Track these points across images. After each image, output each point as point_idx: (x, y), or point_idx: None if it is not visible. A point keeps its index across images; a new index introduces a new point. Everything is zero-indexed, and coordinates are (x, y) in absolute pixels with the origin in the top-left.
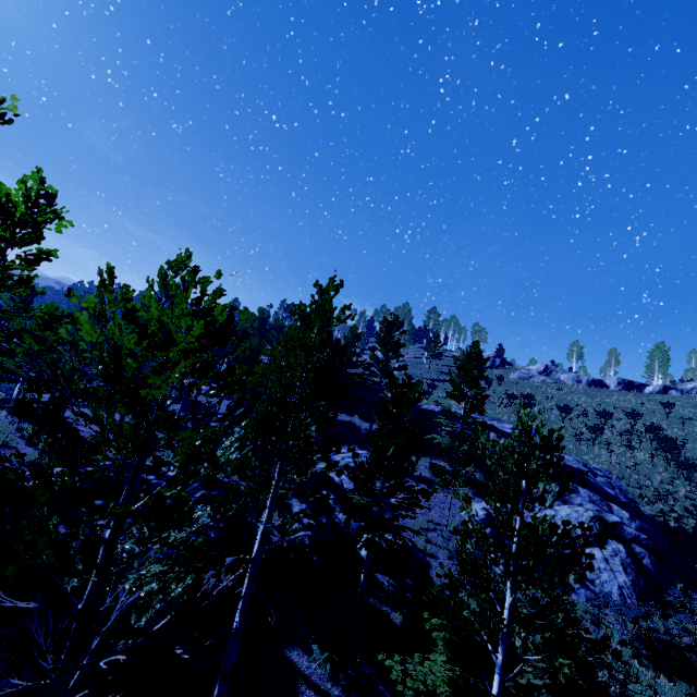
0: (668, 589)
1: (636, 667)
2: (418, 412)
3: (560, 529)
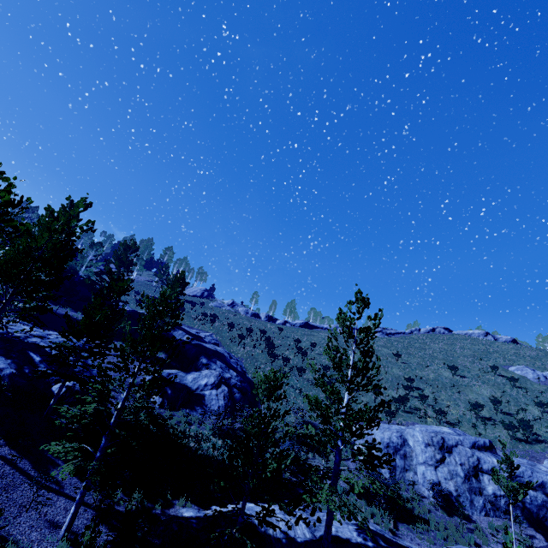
0: (241, 407)
1: (211, 438)
2: (134, 313)
3: (200, 382)
